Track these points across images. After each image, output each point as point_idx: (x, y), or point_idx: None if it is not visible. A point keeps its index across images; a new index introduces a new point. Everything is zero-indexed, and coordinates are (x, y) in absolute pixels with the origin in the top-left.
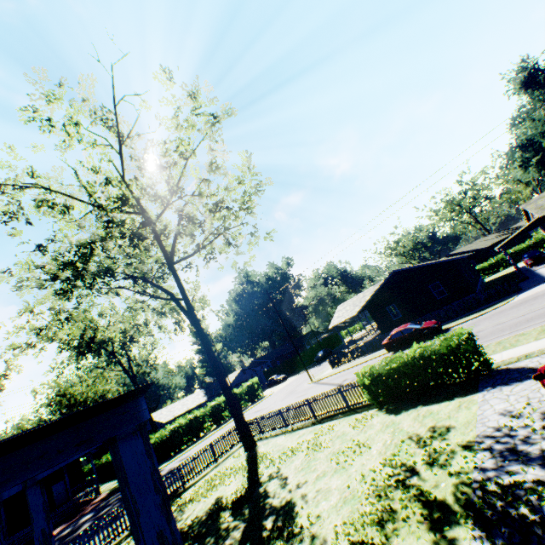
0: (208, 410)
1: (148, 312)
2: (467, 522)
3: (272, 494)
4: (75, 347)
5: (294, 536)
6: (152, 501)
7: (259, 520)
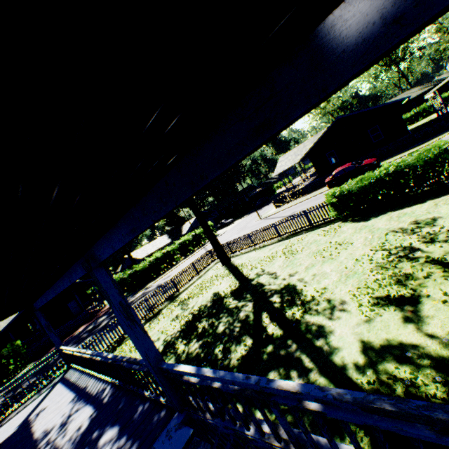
0: (176, 246)
1: None
2: None
3: (266, 283)
4: None
5: (308, 302)
6: None
7: (265, 299)
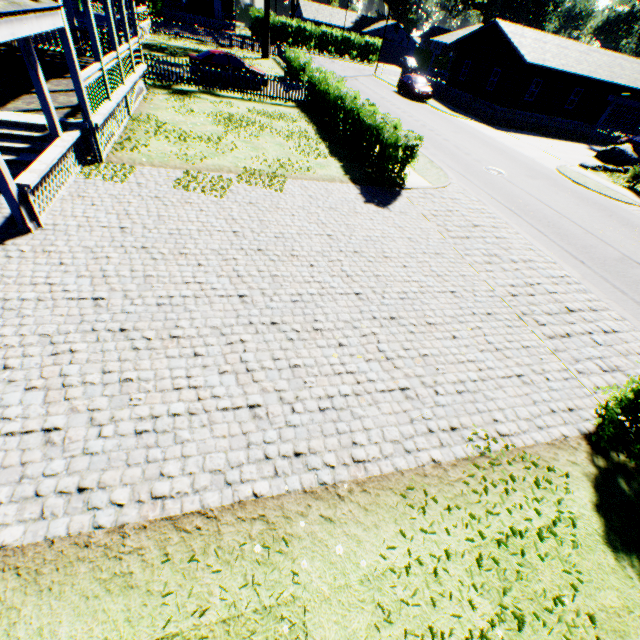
0: (318, 33)
1: None
2: None
3: None
4: None
5: None
6: None
7: None
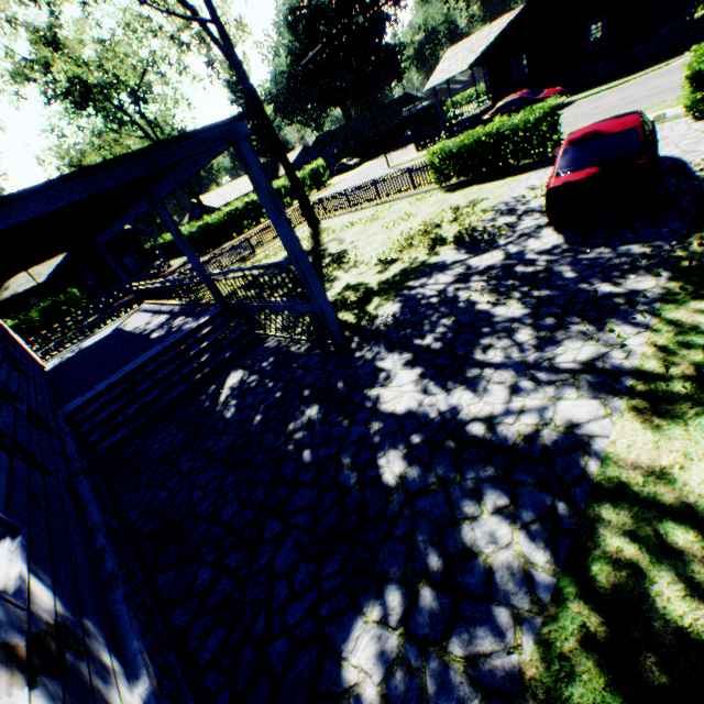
0: None
1: (163, 41)
2: (450, 245)
3: (331, 249)
4: (65, 95)
5: (344, 263)
6: (261, 174)
7: (320, 261)
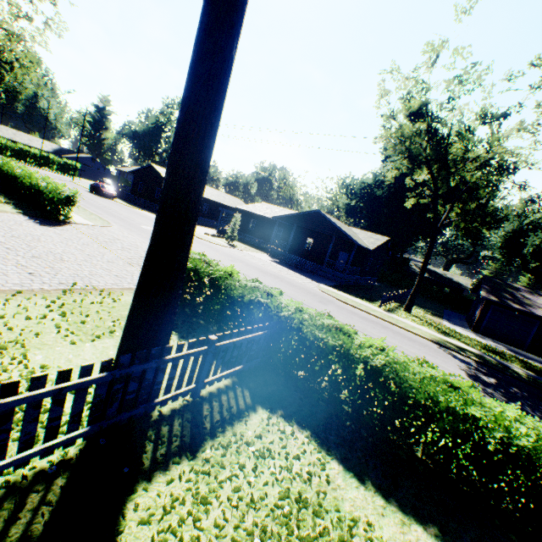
0: (15, 147)
1: None
2: None
3: None
4: None
5: None
6: None
7: None
